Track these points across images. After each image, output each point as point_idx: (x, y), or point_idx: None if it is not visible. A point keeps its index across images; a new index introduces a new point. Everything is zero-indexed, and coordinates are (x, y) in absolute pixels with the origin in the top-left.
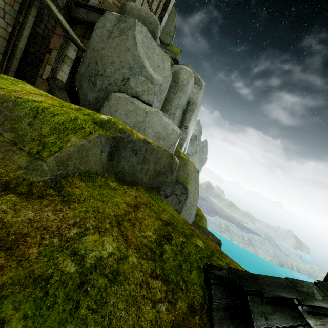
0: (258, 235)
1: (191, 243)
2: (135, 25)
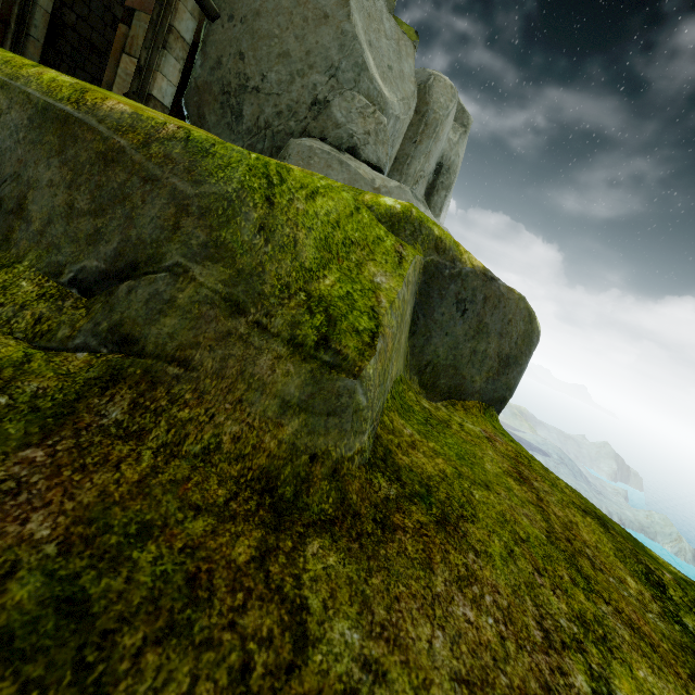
0: (545, 455)
1: (675, 576)
2: None
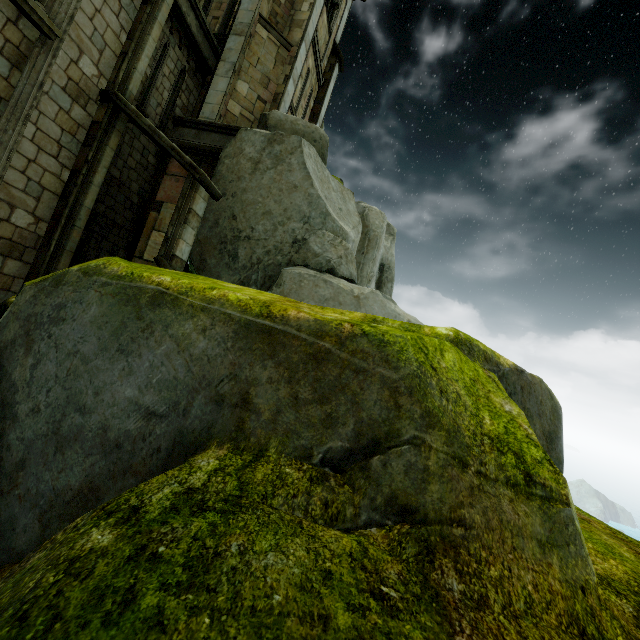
0: None
1: None
2: (300, 146)
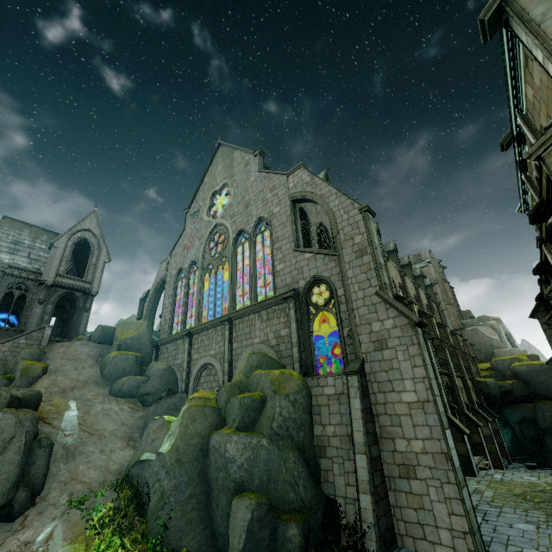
0: None
1: None
2: (478, 329)
